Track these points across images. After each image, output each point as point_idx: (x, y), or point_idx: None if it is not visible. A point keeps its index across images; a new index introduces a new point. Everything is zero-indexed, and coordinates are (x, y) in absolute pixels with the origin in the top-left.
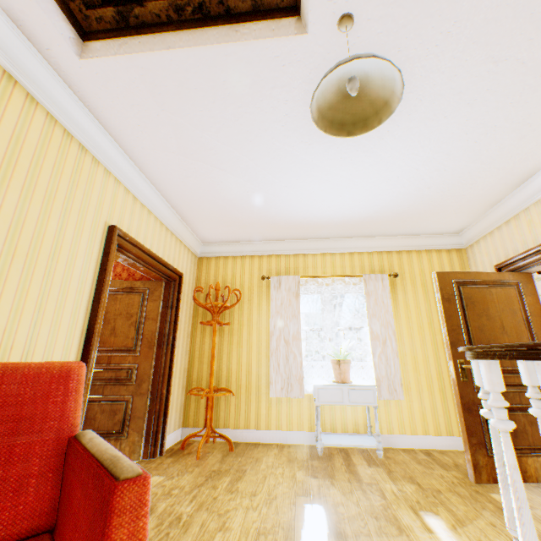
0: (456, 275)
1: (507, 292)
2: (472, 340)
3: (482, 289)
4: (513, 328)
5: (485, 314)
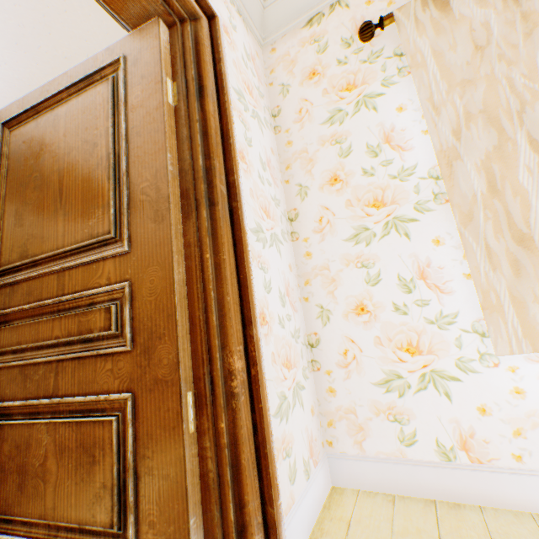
0: (11, 110)
1: (92, 98)
2: (1, 248)
3: (44, 118)
4: (83, 189)
5: (37, 175)
